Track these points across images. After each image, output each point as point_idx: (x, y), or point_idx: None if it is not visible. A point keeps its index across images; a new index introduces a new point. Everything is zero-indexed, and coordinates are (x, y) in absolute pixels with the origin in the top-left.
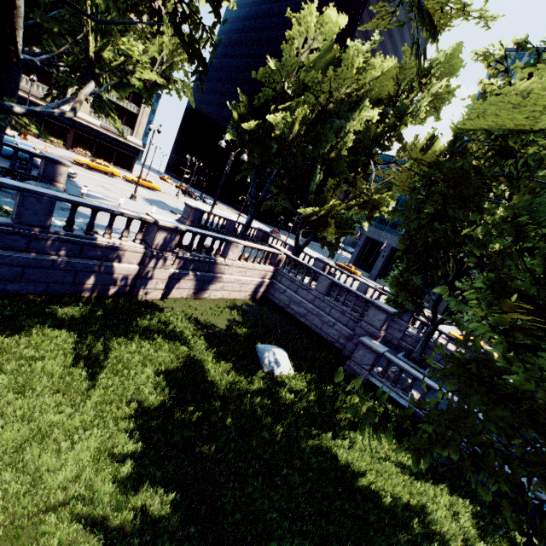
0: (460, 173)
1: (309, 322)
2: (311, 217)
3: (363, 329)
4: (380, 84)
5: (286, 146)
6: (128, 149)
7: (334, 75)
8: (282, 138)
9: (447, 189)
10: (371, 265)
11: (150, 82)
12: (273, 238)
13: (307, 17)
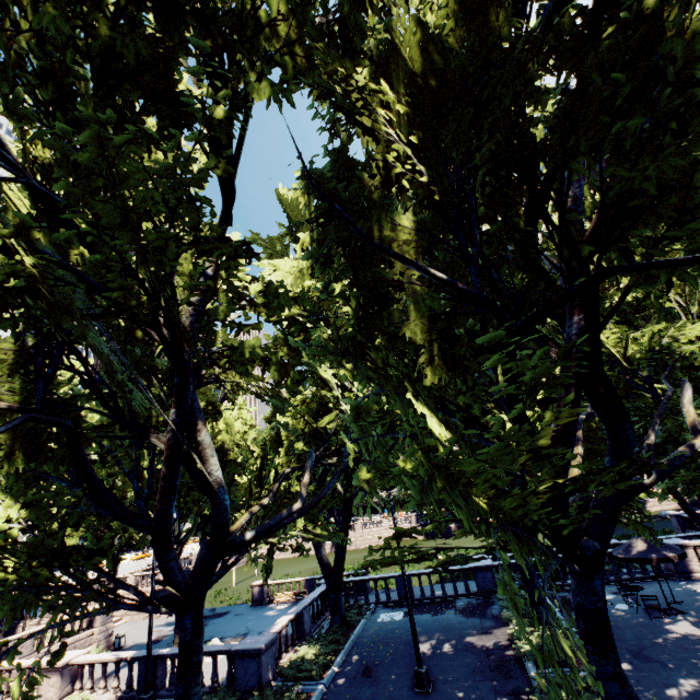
0: None
1: None
2: None
3: None
4: None
5: None
6: None
7: None
8: None
9: None
10: None
11: None
12: None
13: None
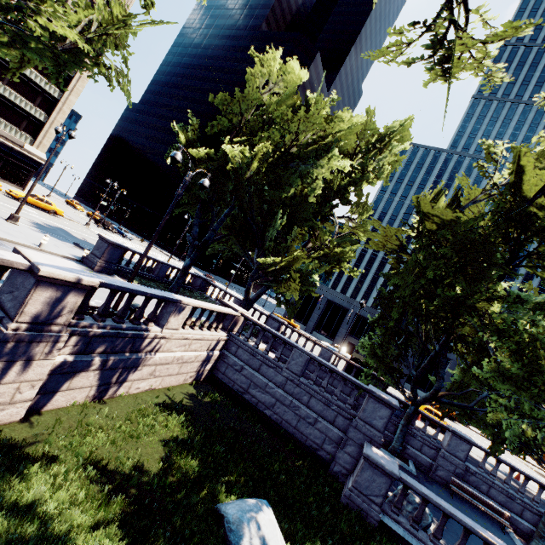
0: (467, 236)
1: (278, 416)
2: (269, 268)
3: (360, 431)
4: (346, 136)
5: (242, 183)
6: (23, 160)
7: (305, 116)
8: (239, 173)
9: (450, 253)
10: (307, 317)
11: (64, 45)
12: (214, 287)
13: (269, 61)
